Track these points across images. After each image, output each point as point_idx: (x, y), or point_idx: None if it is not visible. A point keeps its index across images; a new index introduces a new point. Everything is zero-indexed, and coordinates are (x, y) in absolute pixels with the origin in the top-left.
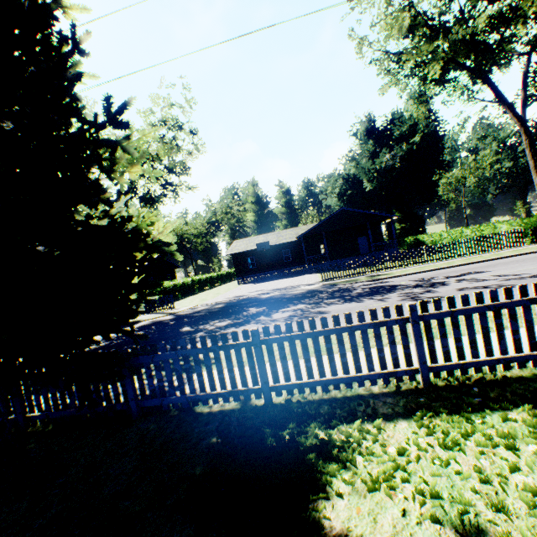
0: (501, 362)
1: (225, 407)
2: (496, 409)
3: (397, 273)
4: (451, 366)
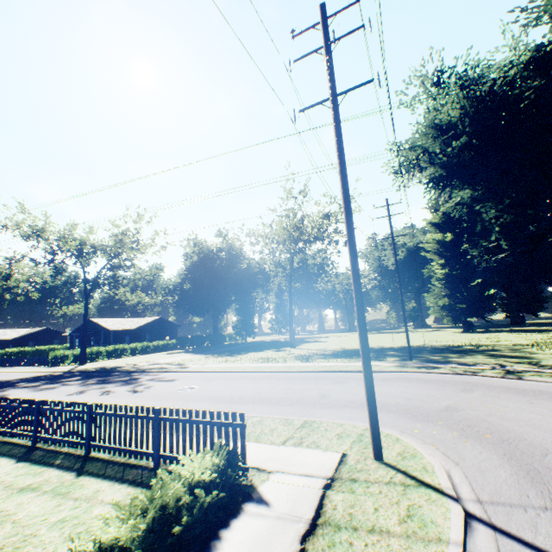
0: None
1: None
2: None
3: None
4: None
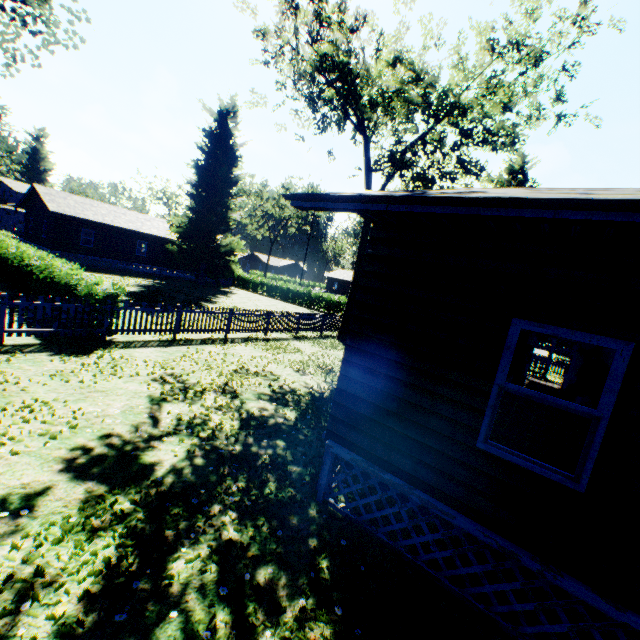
0: None
1: None
2: None
3: None
4: None
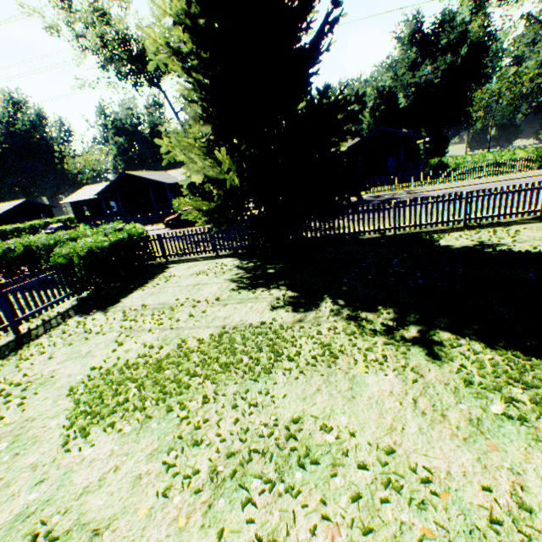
0: (496, 216)
1: (373, 236)
2: (491, 227)
3: (429, 189)
4: (476, 218)
